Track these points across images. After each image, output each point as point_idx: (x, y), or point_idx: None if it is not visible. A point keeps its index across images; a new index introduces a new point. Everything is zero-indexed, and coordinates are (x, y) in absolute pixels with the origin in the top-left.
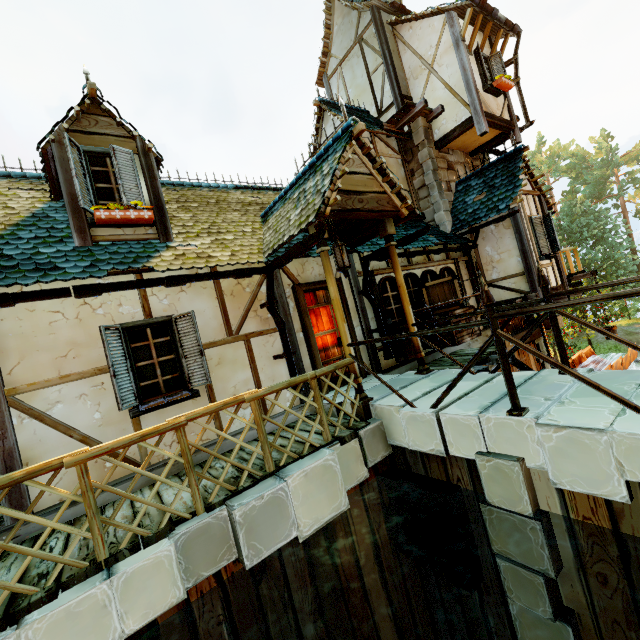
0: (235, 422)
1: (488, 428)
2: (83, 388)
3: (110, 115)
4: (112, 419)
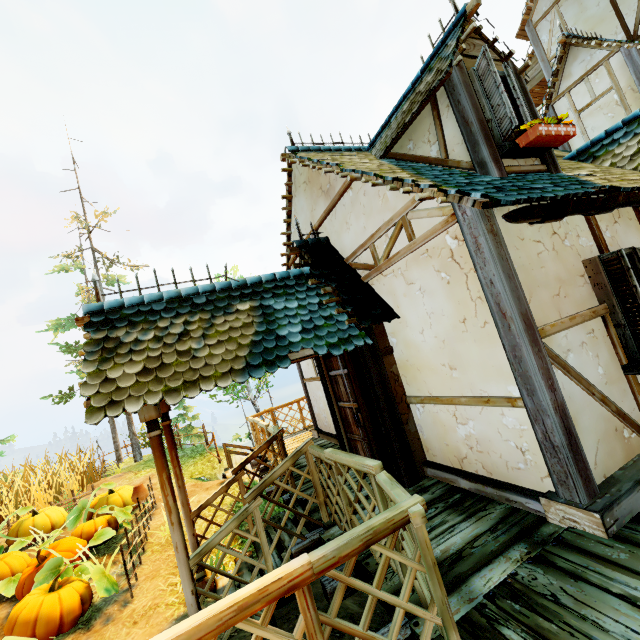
0: None
1: None
2: (580, 335)
3: (482, 37)
4: (611, 376)
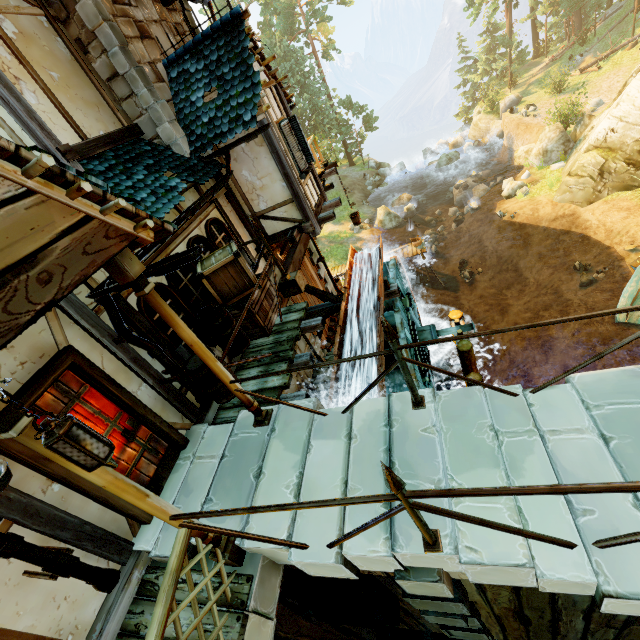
0: None
1: (404, 558)
2: None
3: None
4: None
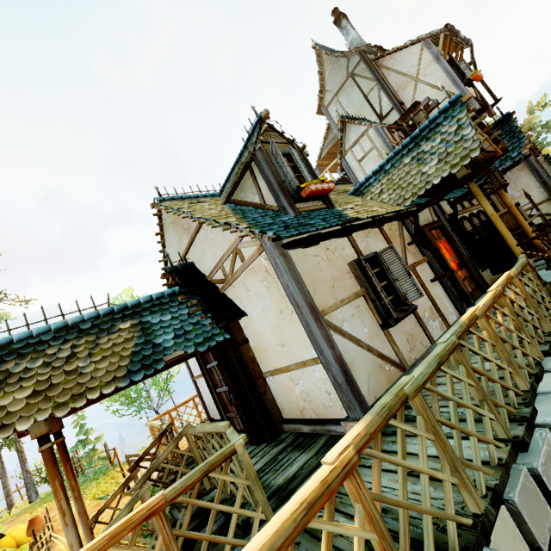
0: (434, 332)
1: None
2: (350, 310)
3: (275, 130)
4: (374, 333)
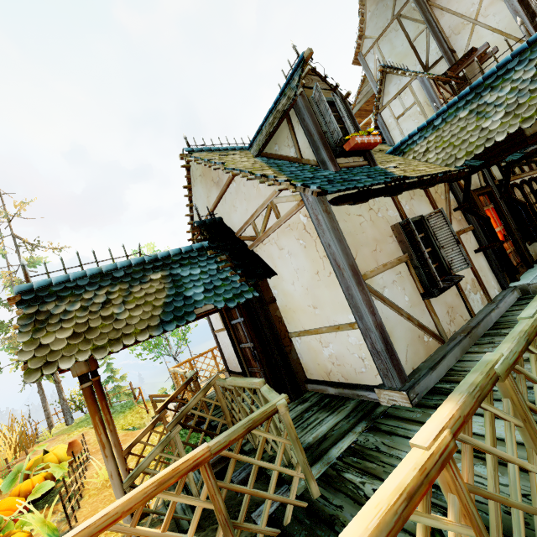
0: (474, 305)
1: None
2: (392, 276)
3: (317, 74)
4: (414, 301)
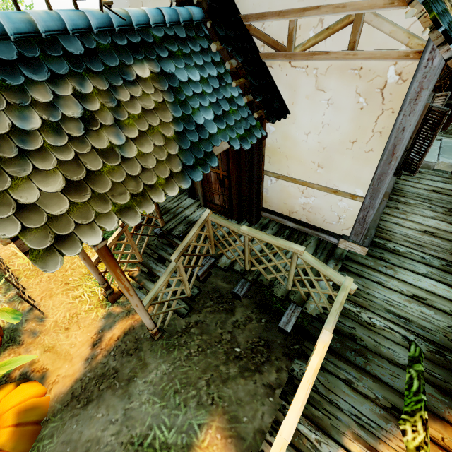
0: None
1: None
2: None
3: None
4: None
